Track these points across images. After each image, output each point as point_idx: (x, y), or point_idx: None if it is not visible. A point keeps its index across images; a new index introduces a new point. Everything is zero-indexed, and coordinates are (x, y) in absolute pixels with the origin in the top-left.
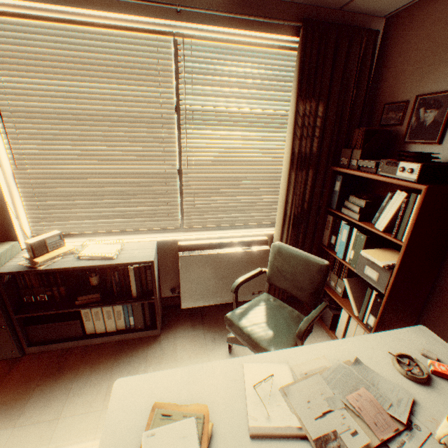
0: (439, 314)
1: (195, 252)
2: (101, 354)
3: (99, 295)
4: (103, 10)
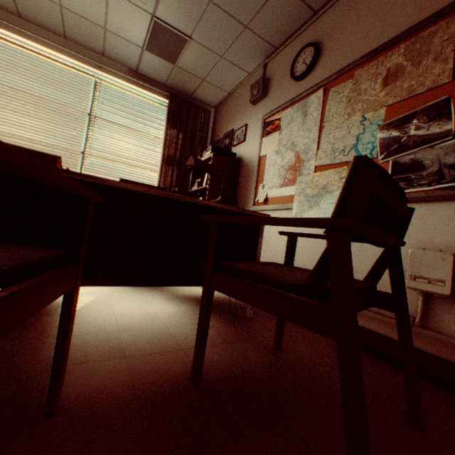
0: None
1: None
2: None
3: None
4: (54, 51)
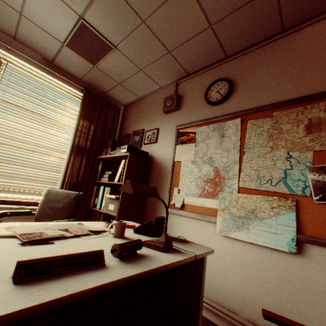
0: None
1: None
2: None
3: None
4: None
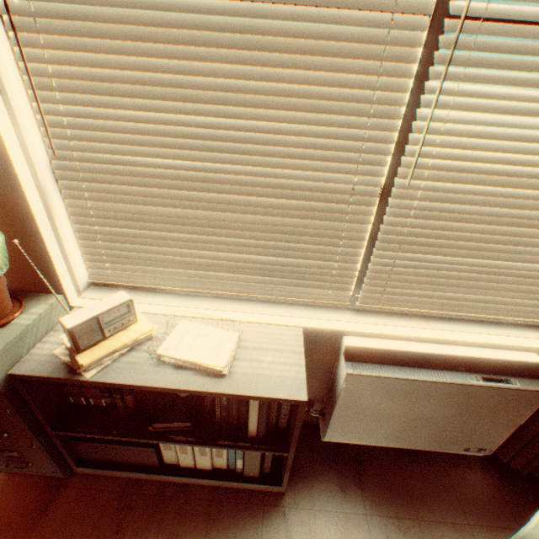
0: None
1: (379, 368)
2: (183, 513)
3: (189, 424)
4: None
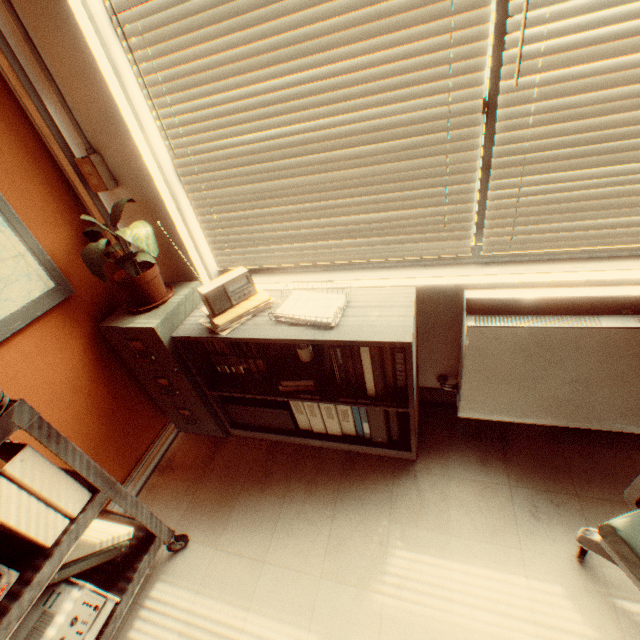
0: None
1: (508, 319)
2: (319, 468)
3: (312, 383)
4: None
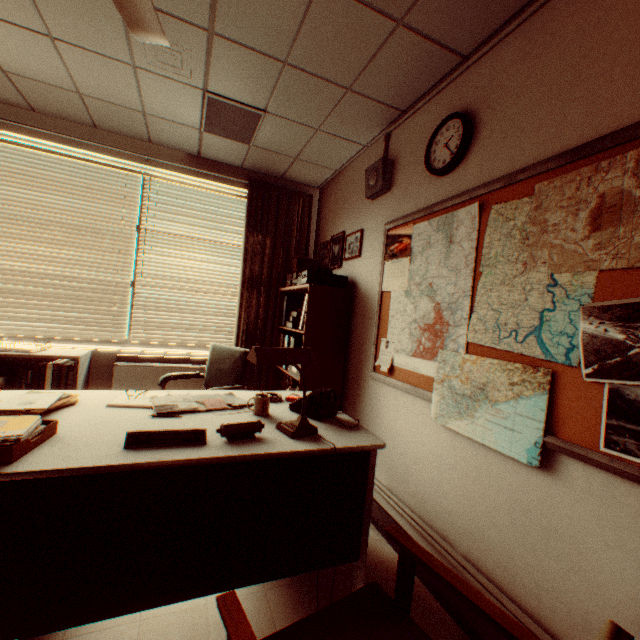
0: (350, 403)
1: (136, 363)
2: None
3: None
4: (82, 149)
